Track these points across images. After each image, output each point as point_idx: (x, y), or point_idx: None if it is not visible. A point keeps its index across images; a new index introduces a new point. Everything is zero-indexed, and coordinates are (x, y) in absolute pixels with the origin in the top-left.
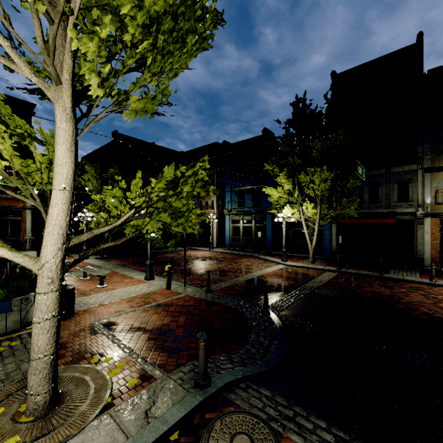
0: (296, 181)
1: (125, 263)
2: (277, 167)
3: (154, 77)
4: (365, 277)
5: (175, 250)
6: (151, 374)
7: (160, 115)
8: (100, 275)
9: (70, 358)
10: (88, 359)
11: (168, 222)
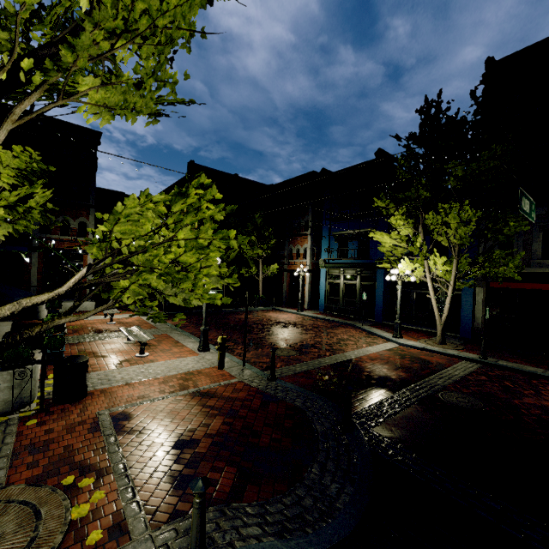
0: (421, 222)
1: (187, 323)
2: (392, 203)
3: (118, 40)
4: (529, 377)
5: (254, 310)
6: (129, 524)
7: (160, 116)
8: (140, 341)
9: (42, 469)
10: (63, 476)
11: (160, 288)
